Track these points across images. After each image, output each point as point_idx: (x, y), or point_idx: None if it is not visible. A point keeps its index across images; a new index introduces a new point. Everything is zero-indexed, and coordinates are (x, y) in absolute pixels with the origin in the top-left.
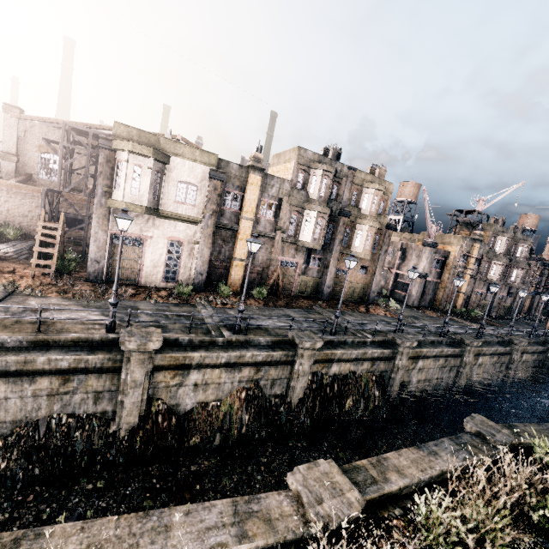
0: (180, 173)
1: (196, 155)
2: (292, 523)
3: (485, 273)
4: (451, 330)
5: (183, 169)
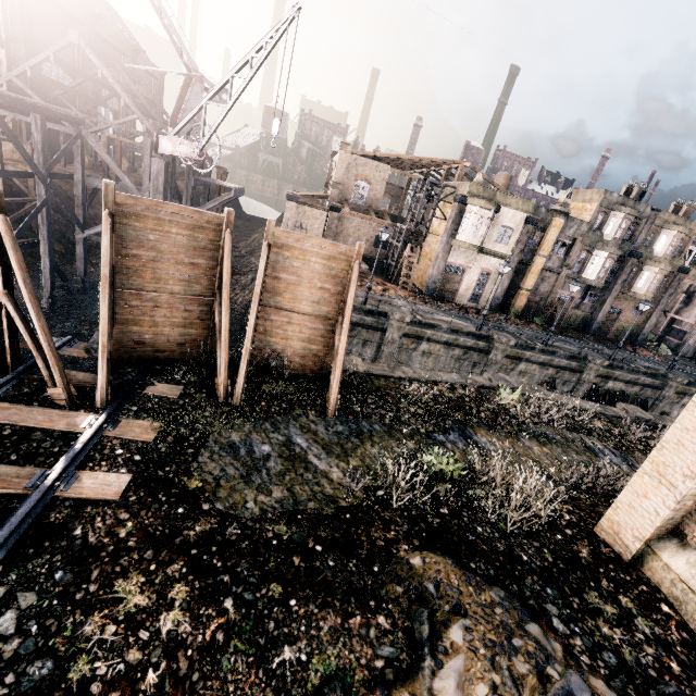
0: (504, 219)
1: (519, 205)
2: (623, 415)
3: None
4: None
5: (507, 216)
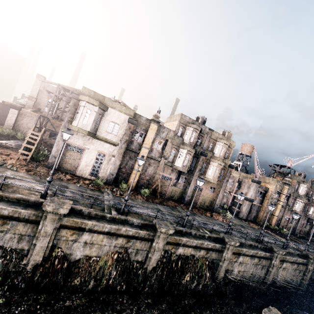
0: (112, 117)
1: (123, 109)
2: None
3: (292, 205)
4: (265, 239)
5: (114, 115)
